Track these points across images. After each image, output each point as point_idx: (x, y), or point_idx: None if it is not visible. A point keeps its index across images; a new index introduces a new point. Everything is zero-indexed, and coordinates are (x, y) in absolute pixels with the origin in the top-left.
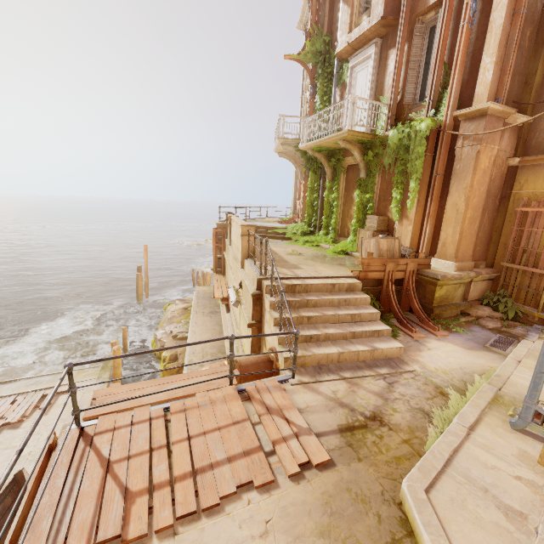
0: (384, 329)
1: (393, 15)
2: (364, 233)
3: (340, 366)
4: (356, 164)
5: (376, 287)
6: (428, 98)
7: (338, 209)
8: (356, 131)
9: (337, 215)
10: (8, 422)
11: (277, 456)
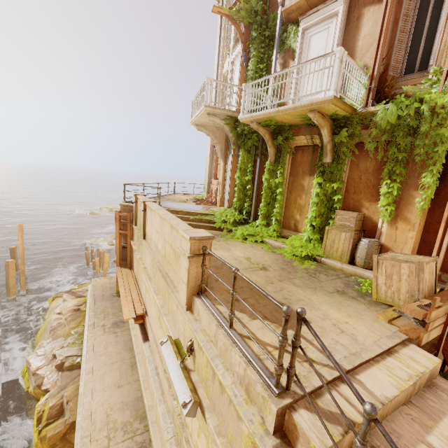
0: None
1: None
2: (337, 234)
3: None
4: (308, 145)
5: (426, 346)
6: (447, 64)
7: (282, 196)
8: (341, 100)
9: (281, 203)
10: None
11: None
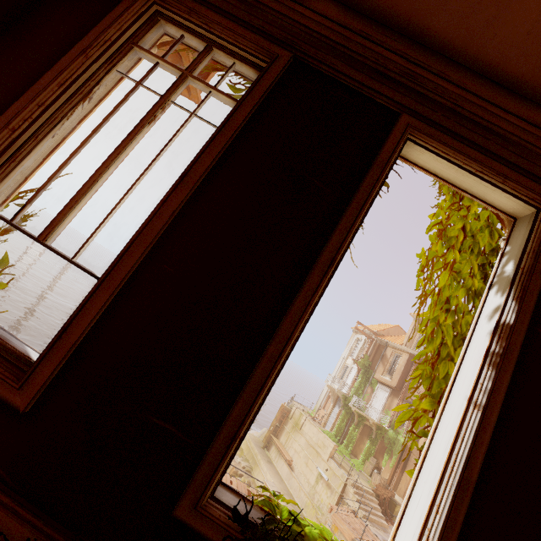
0: (384, 516)
1: (398, 388)
2: (369, 464)
3: (374, 524)
4: (370, 426)
5: (377, 497)
6: (405, 430)
7: (355, 440)
8: (378, 423)
9: (354, 443)
10: None
11: (374, 538)
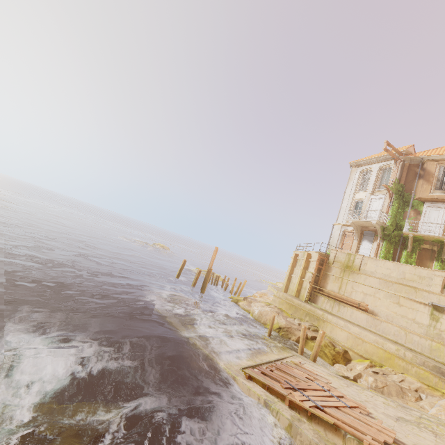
0: None
1: None
2: None
3: None
4: (429, 249)
5: None
6: None
7: None
8: None
9: None
10: (327, 382)
11: None
